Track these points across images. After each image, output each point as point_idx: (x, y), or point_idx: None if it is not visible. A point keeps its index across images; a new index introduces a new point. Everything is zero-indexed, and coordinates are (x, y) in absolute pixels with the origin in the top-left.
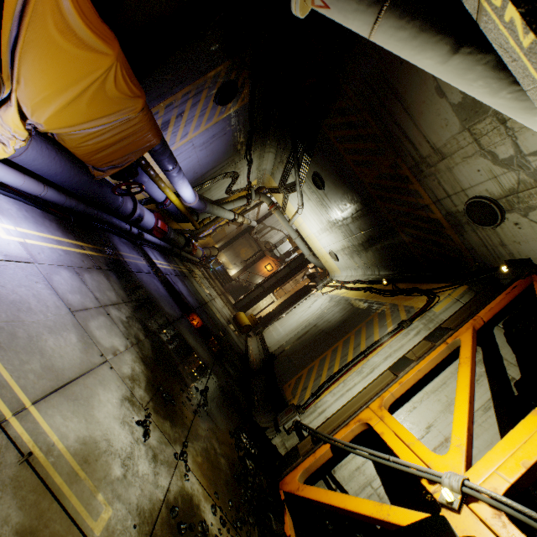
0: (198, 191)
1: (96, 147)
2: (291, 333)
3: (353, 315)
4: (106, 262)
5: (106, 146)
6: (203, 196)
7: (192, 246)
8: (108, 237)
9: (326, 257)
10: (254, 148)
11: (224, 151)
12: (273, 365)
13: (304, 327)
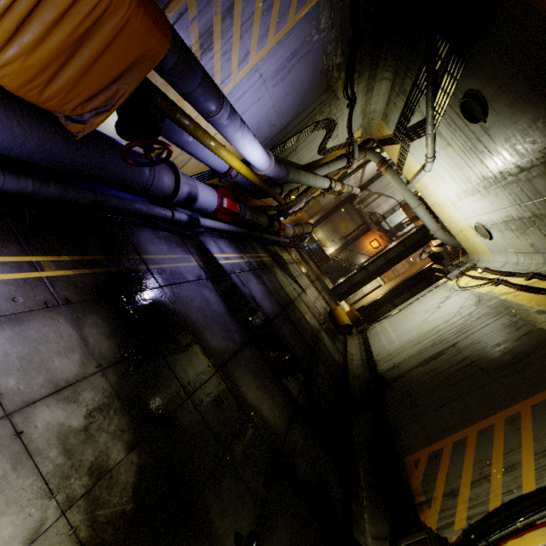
0: (280, 154)
1: (32, 65)
2: (410, 347)
3: (544, 349)
4: (93, 283)
5: (51, 61)
6: (287, 161)
7: (279, 225)
8: (128, 232)
9: (467, 232)
10: (358, 74)
11: (311, 84)
12: (383, 400)
13: (434, 343)
